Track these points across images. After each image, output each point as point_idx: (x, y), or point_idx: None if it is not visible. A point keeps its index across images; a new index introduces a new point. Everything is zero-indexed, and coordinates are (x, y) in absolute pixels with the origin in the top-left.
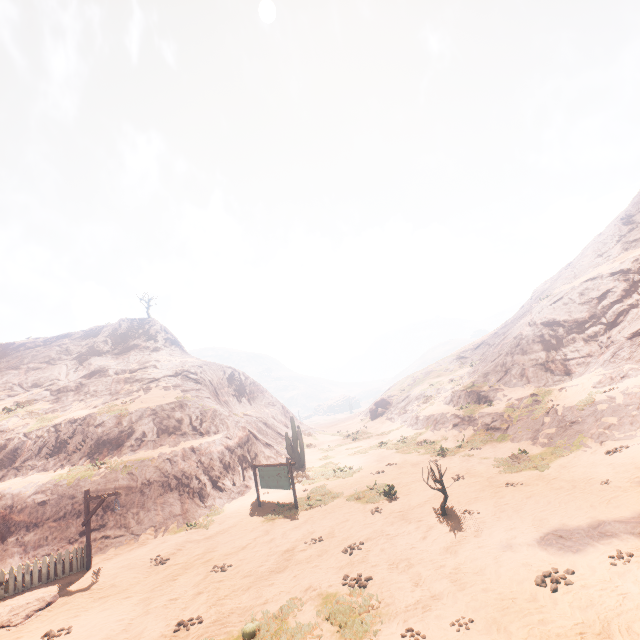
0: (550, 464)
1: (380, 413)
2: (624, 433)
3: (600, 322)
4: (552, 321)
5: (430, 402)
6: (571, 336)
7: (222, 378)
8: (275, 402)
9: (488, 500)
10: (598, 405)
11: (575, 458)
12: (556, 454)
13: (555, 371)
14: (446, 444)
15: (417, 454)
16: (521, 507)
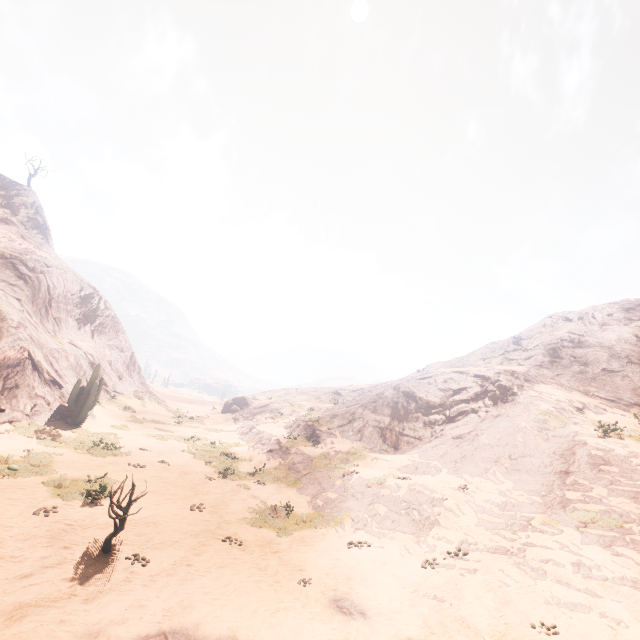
0: (297, 531)
1: (233, 410)
2: (380, 528)
3: (444, 413)
4: (412, 394)
5: (276, 419)
6: (417, 414)
7: (74, 293)
8: (126, 348)
9: (181, 550)
10: (384, 489)
11: (322, 535)
12: (314, 522)
13: (388, 440)
14: (244, 466)
15: (206, 464)
16: (196, 576)
